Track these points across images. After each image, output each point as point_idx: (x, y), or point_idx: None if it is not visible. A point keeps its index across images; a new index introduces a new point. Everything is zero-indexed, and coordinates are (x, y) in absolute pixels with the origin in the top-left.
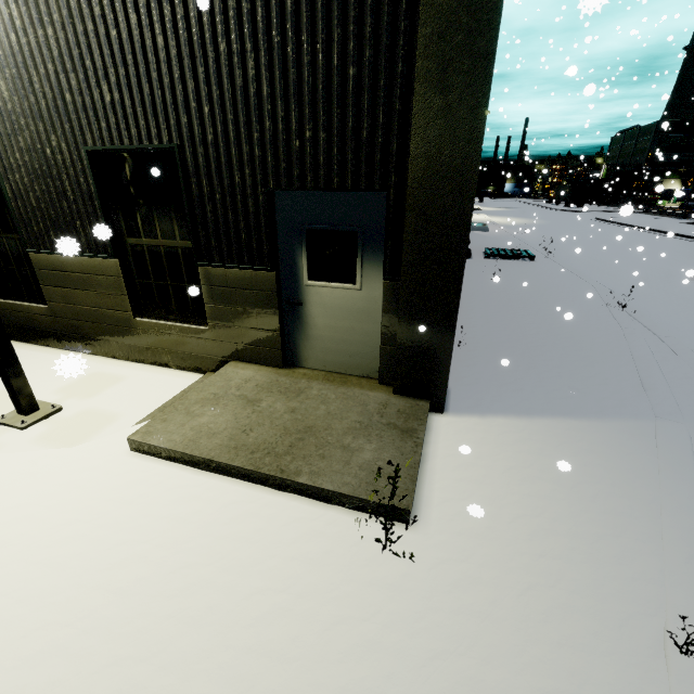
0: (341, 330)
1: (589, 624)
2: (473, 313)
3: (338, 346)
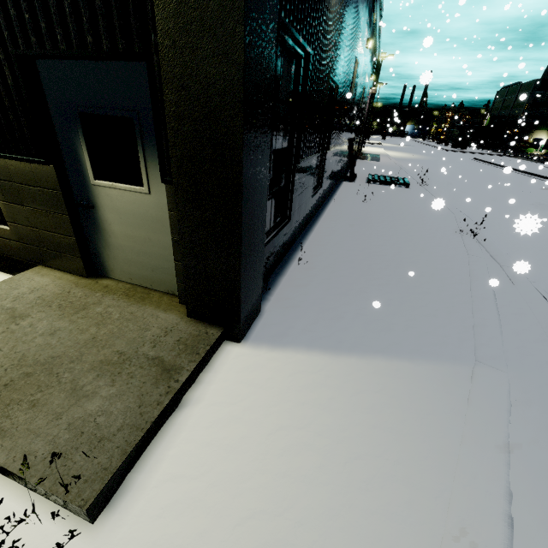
0: (138, 240)
1: None
2: (331, 231)
3: (140, 258)
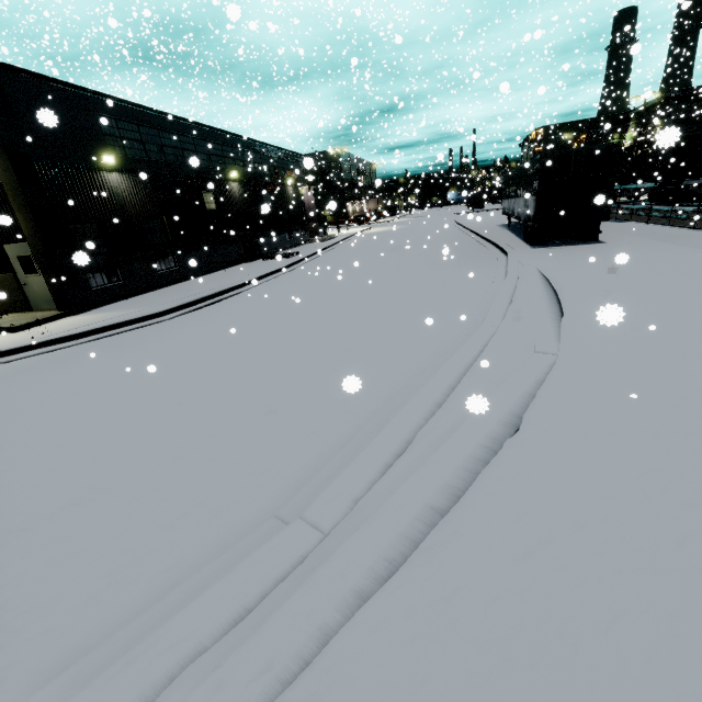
0: (43, 292)
1: (33, 336)
2: (171, 288)
3: (45, 299)
